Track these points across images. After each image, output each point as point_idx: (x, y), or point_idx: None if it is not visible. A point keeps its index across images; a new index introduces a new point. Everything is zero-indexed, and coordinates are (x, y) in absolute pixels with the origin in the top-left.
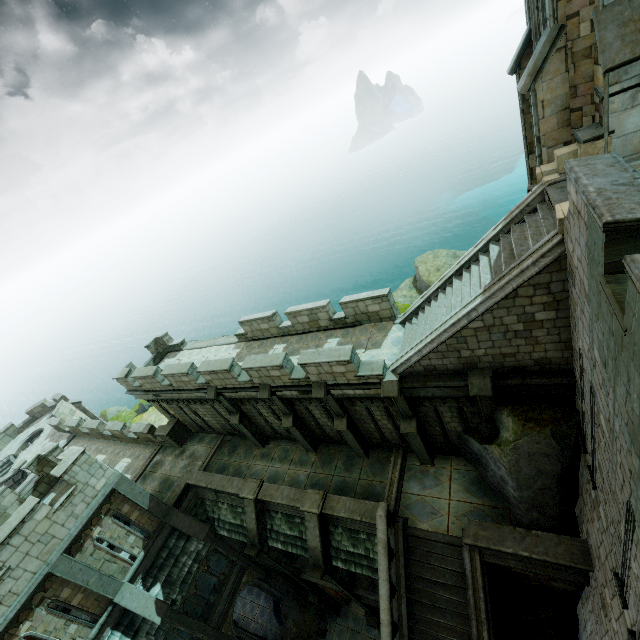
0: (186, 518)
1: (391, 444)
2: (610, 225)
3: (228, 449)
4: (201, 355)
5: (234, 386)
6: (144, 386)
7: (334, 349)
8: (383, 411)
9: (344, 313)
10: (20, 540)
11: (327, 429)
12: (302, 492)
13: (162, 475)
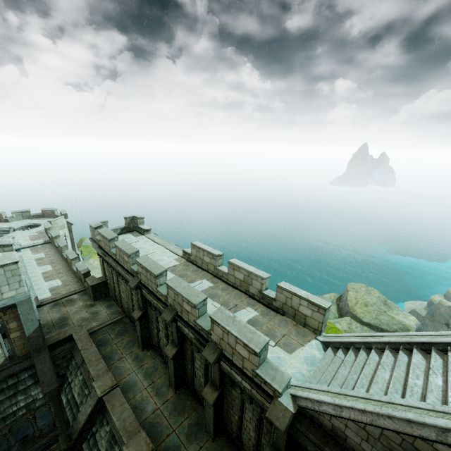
0: (48, 364)
1: (242, 447)
2: None
3: (119, 329)
4: (152, 247)
5: (152, 290)
6: (101, 242)
7: (250, 328)
8: (256, 417)
9: (275, 295)
10: None
11: (197, 381)
12: (137, 428)
13: (66, 312)
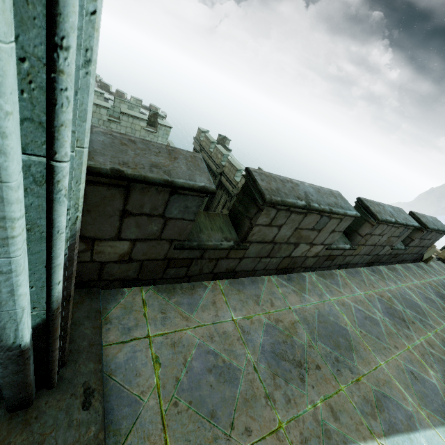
0: None
1: None
2: (411, 213)
3: None
4: None
5: (229, 178)
6: (203, 142)
7: None
8: None
9: None
10: (131, 121)
11: None
12: None
13: None
